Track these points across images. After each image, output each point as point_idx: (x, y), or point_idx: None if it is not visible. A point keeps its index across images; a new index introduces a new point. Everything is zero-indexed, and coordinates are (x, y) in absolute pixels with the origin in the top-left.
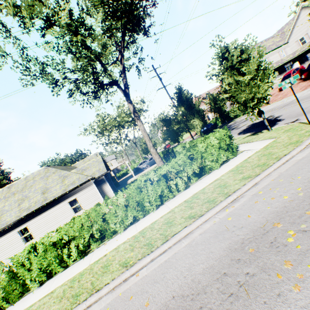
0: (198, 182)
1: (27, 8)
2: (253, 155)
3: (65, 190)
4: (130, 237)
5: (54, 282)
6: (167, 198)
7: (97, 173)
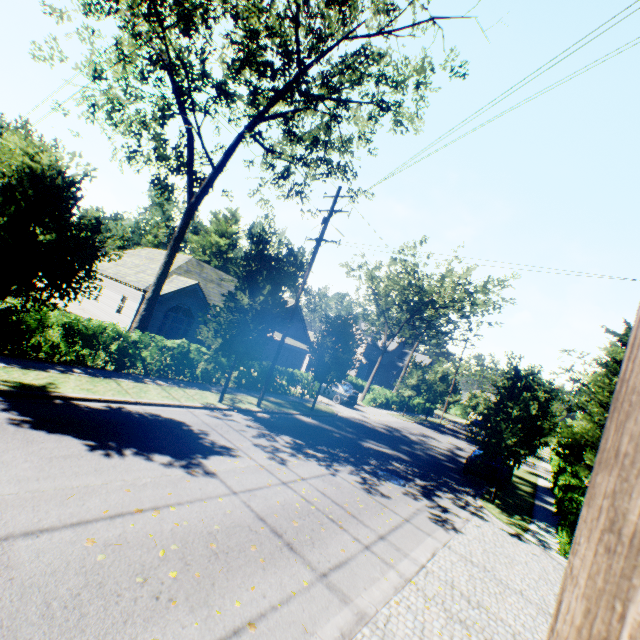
0: None
1: (37, 57)
2: None
3: (131, 281)
4: None
5: None
6: None
7: None
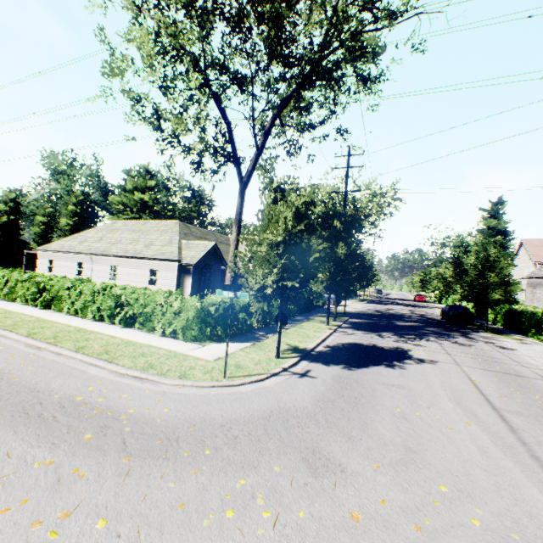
0: (133, 330)
1: (106, 74)
2: (164, 349)
3: (154, 255)
4: (46, 318)
5: (18, 307)
6: (110, 321)
7: (189, 258)
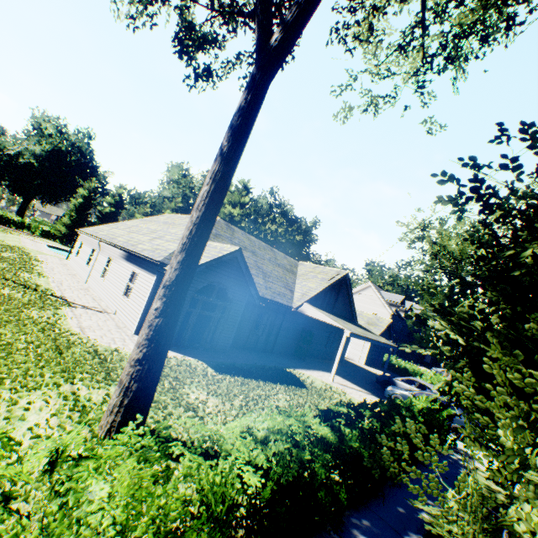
0: None
1: None
2: None
3: (143, 250)
4: None
5: None
6: None
7: None
